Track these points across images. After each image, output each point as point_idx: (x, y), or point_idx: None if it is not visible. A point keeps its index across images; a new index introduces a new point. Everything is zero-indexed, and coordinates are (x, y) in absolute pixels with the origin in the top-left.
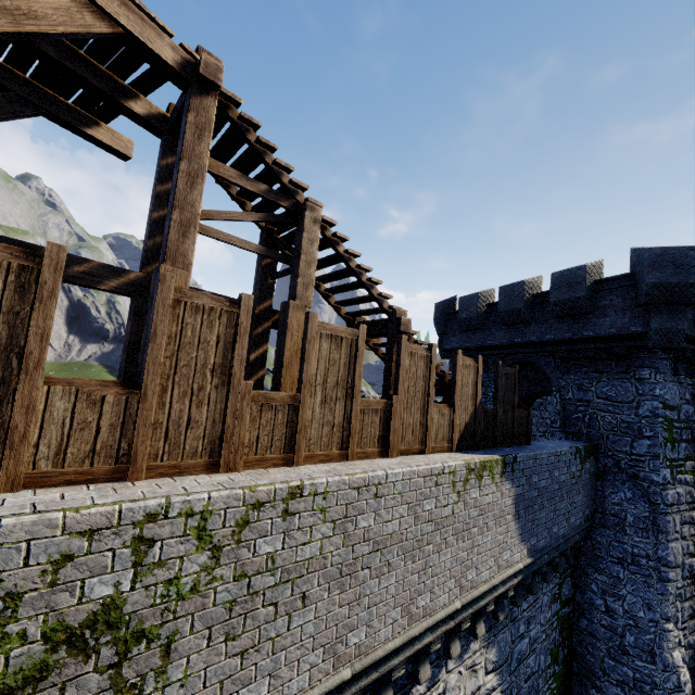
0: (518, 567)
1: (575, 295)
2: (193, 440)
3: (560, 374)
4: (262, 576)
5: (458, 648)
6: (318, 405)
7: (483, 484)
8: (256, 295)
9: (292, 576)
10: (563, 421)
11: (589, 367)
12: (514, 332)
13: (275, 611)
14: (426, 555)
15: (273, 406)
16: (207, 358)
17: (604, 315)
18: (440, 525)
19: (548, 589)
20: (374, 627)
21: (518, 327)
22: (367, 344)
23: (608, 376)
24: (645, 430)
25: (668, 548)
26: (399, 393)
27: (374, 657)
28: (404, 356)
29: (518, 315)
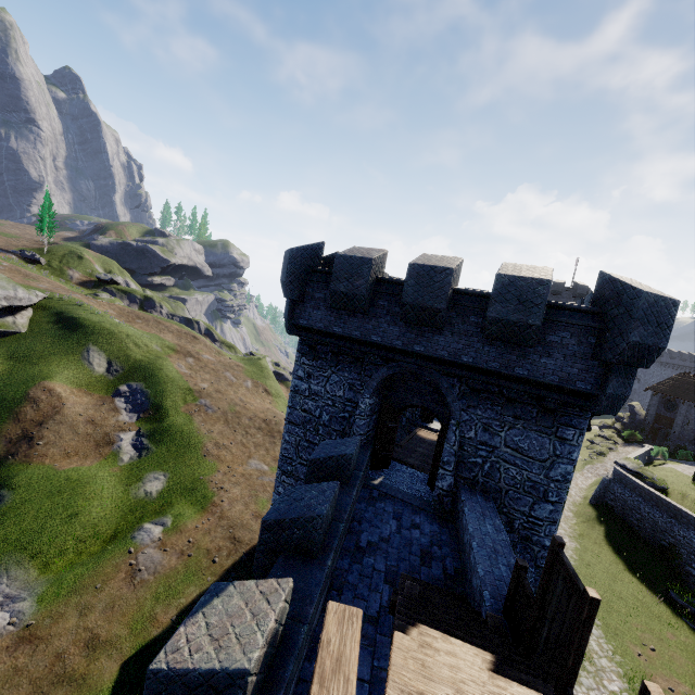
0: None
1: (526, 321)
2: None
3: (465, 405)
4: None
5: None
6: None
7: None
8: None
9: None
10: (456, 463)
11: (506, 409)
12: (415, 335)
13: None
14: None
15: None
16: None
17: (549, 355)
18: None
19: None
20: None
21: (424, 330)
22: None
23: (525, 424)
24: (552, 495)
25: None
26: None
27: None
28: None
29: (432, 317)
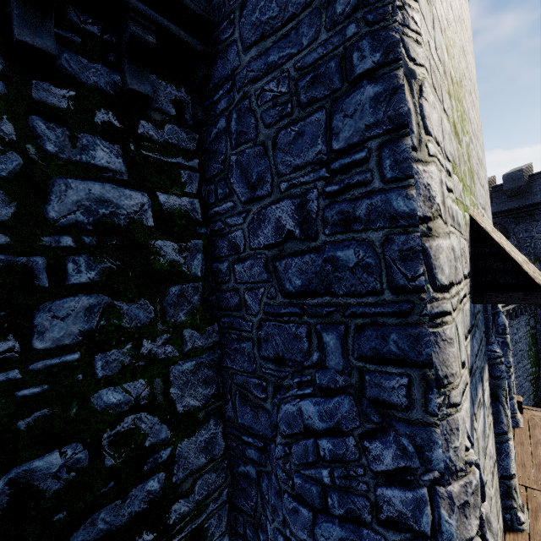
0: None
1: (518, 185)
2: None
3: (514, 226)
4: None
5: None
6: None
7: None
8: None
9: None
10: (518, 249)
11: (530, 219)
12: None
13: None
14: None
15: None
16: None
17: (536, 192)
18: None
19: (523, 319)
20: None
21: None
22: None
23: None
24: None
25: None
26: None
27: None
28: None
29: None
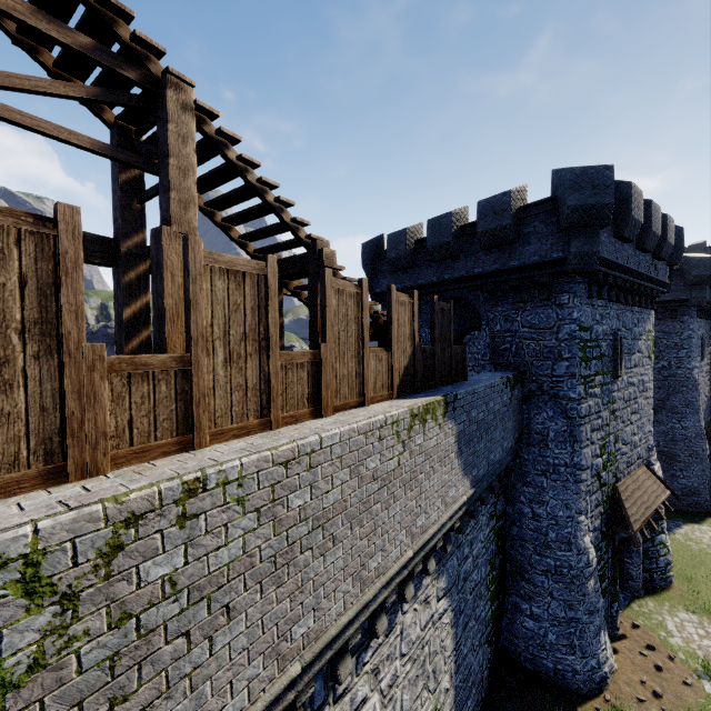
0: (463, 500)
1: (501, 224)
2: (7, 443)
3: (489, 307)
4: (158, 607)
5: (412, 590)
6: (221, 366)
7: (427, 428)
8: (118, 227)
9: (206, 591)
10: (492, 354)
11: (515, 298)
12: (443, 269)
13: (187, 642)
14: (374, 515)
15: (148, 375)
16: (7, 312)
17: (528, 243)
18: (386, 480)
19: (486, 509)
20: (323, 608)
21: (447, 263)
22: (287, 288)
23: (532, 304)
24: (564, 353)
25: (581, 455)
26: (328, 340)
27: (326, 639)
28: (330, 295)
29: (447, 250)
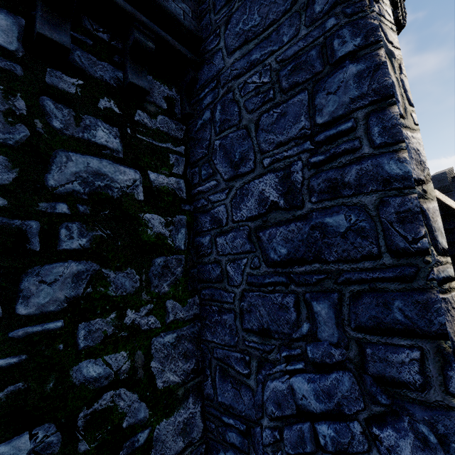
0: None
1: (443, 185)
2: None
3: None
4: None
5: None
6: None
7: None
8: None
9: None
10: None
11: None
12: None
13: None
14: None
15: None
16: None
17: None
18: None
19: None
20: None
21: None
22: None
23: None
24: None
25: None
26: None
27: None
28: None
29: None
